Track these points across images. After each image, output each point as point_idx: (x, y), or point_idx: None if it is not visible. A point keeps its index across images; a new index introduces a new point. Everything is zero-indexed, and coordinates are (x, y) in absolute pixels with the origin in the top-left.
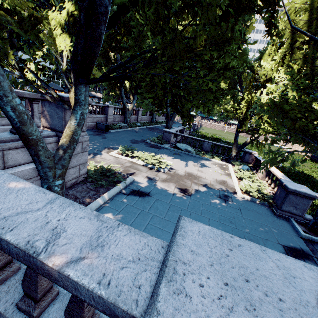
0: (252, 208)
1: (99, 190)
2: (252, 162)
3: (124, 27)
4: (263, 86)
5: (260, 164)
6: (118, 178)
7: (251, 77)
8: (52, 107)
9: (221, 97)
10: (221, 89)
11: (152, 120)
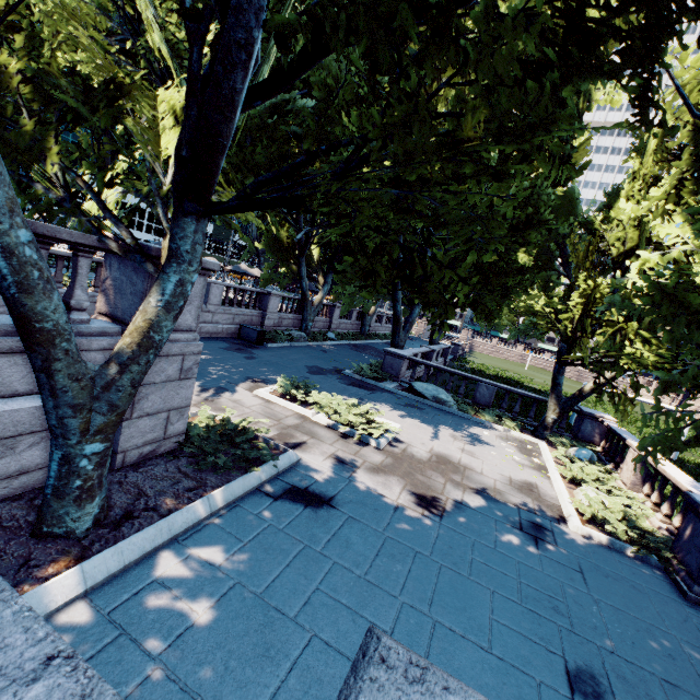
0: (616, 570)
1: (206, 479)
2: (600, 440)
3: (318, 144)
4: (619, 265)
5: (624, 448)
6: (260, 451)
7: (588, 243)
8: (126, 269)
9: (519, 288)
10: (518, 271)
11: (362, 330)
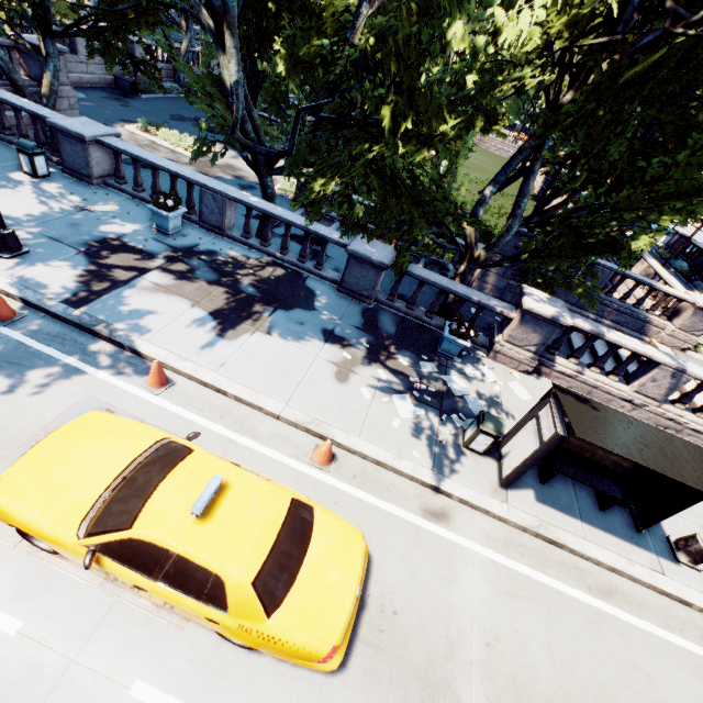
0: None
1: None
2: None
3: None
4: None
5: None
6: None
7: None
8: (28, 54)
9: None
10: None
11: None
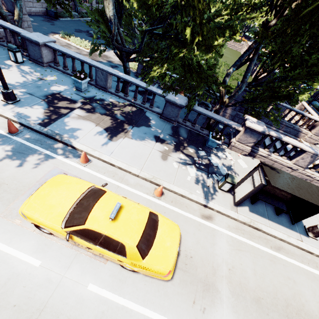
0: None
1: None
2: None
3: None
4: None
5: None
6: None
7: None
8: None
9: None
10: None
11: None
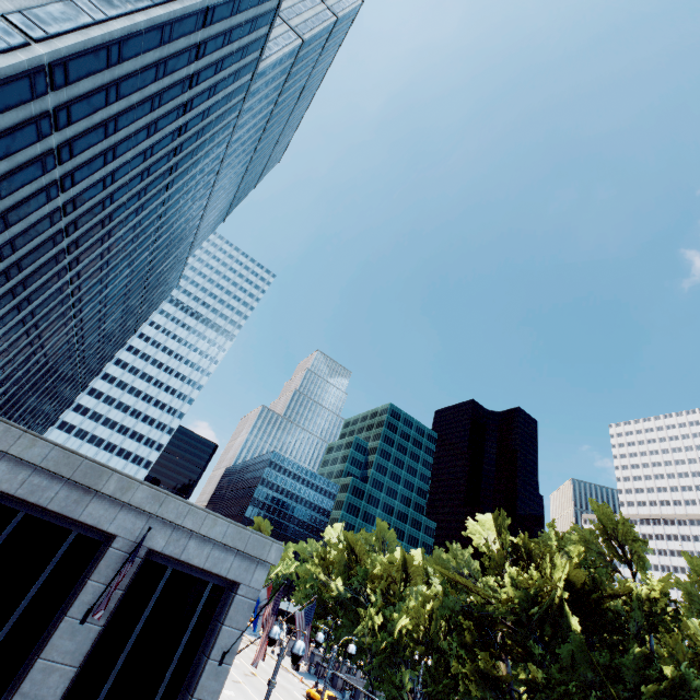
0: None
1: None
2: None
3: None
4: None
5: None
6: None
7: None
8: (338, 664)
9: None
10: None
11: None
